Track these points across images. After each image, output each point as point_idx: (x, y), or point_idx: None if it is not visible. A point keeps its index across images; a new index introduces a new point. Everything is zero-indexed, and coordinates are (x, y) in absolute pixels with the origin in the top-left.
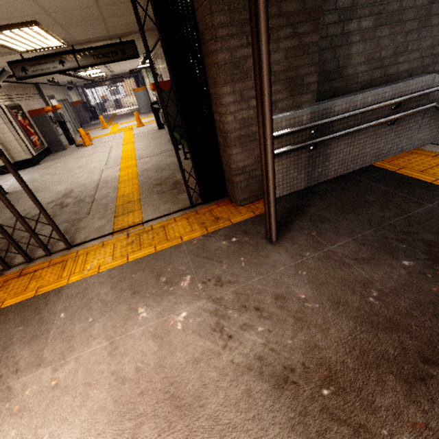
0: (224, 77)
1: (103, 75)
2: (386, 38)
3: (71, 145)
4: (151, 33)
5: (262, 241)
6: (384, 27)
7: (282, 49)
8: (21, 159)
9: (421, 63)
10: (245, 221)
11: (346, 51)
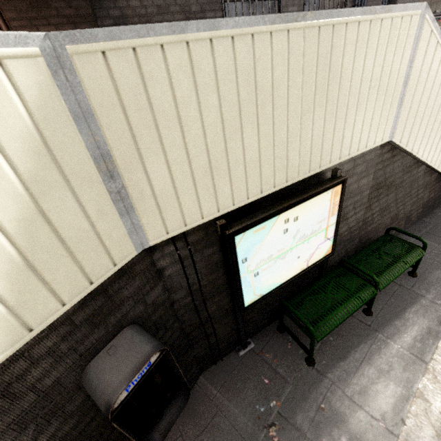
0: None
1: None
2: None
3: None
4: None
5: None
6: None
7: None
8: None
9: None
10: None
11: None
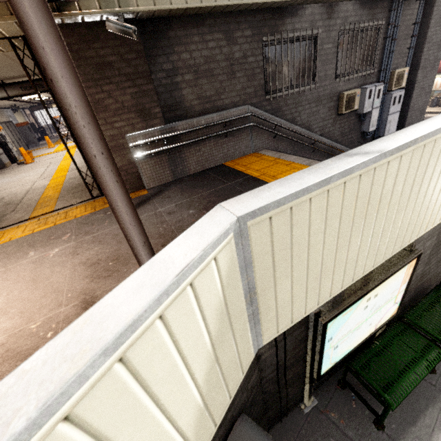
0: None
1: (48, 98)
2: (206, 85)
3: (13, 163)
4: None
5: None
6: (202, 79)
7: (128, 93)
8: None
9: (240, 99)
10: None
11: (179, 93)
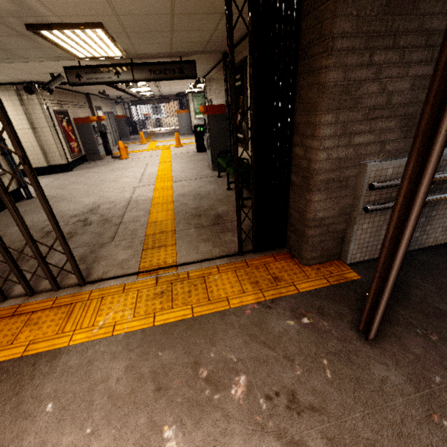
0: (329, 103)
1: (152, 94)
2: None
3: (108, 155)
4: (213, 56)
5: (351, 334)
6: None
7: (410, 76)
8: (56, 163)
9: None
10: (317, 291)
11: None
